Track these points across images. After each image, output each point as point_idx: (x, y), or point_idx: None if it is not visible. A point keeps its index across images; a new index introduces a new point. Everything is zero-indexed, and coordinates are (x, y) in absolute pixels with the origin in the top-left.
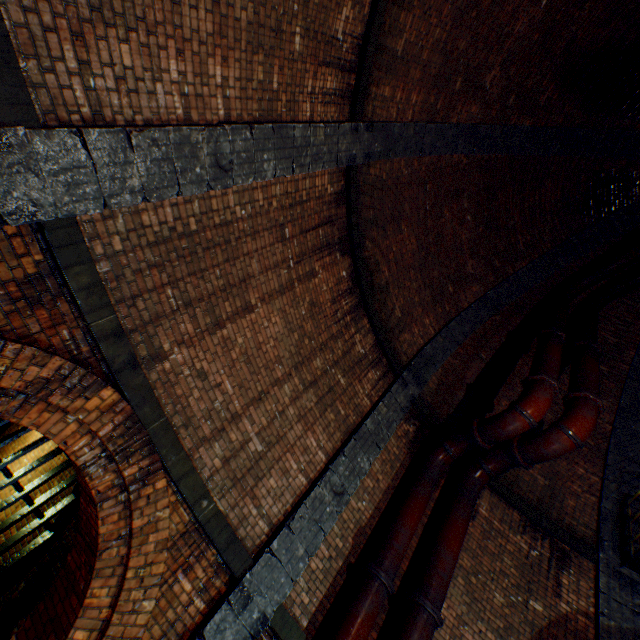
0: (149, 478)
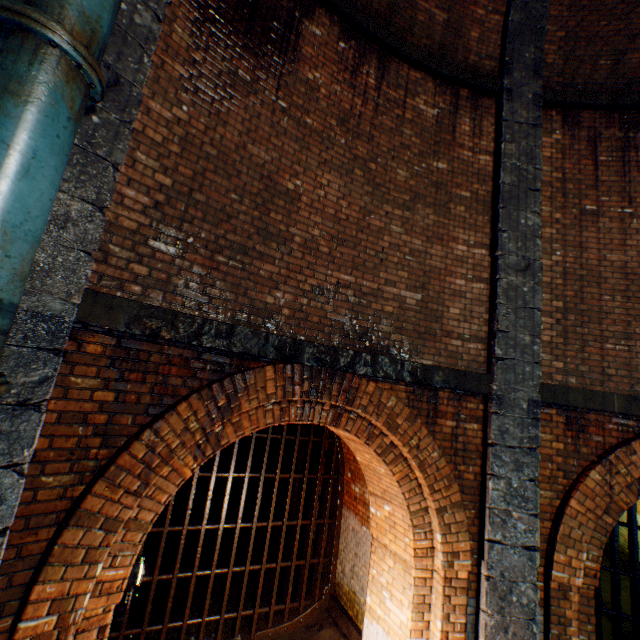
0: None
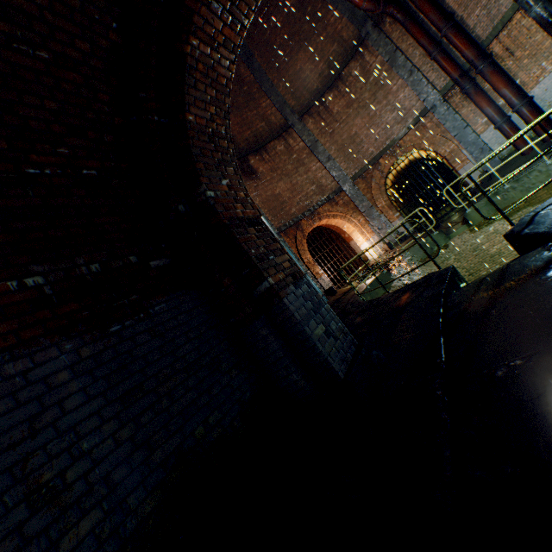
0: (399, 146)
